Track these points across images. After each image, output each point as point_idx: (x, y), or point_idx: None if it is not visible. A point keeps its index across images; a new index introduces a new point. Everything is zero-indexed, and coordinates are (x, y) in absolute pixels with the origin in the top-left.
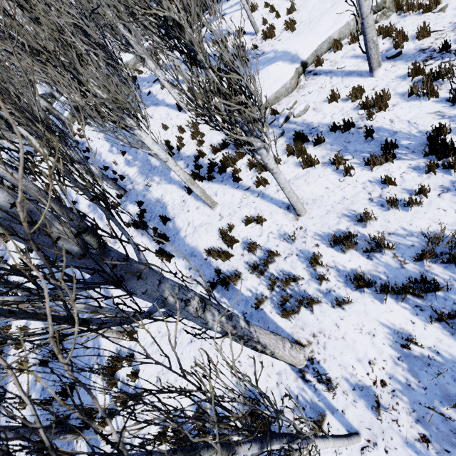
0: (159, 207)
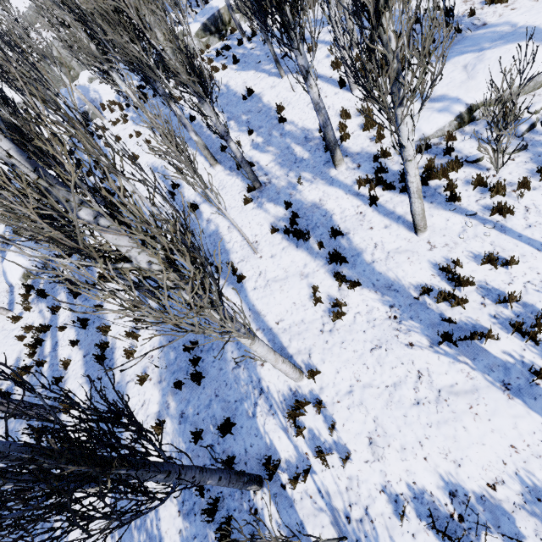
0: (319, 215)
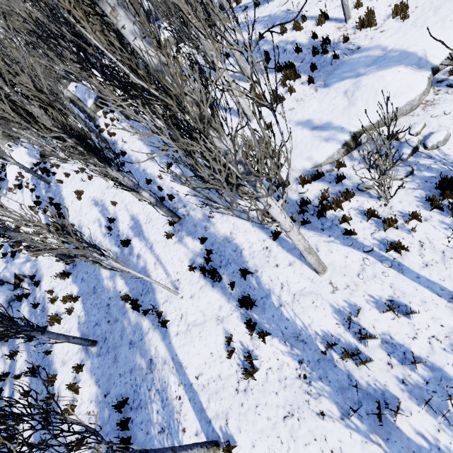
0: (230, 250)
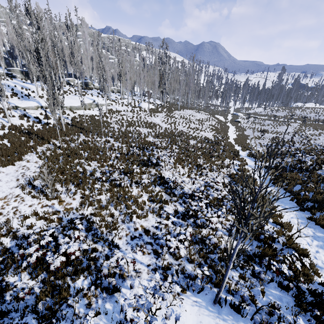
0: None
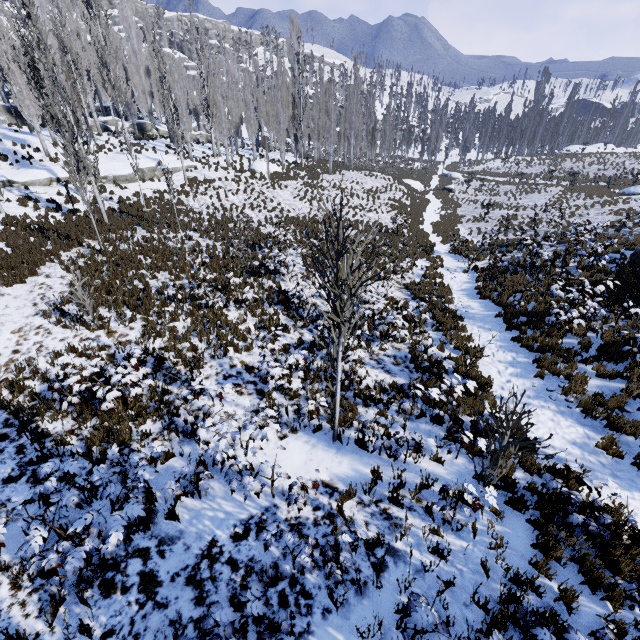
0: None
